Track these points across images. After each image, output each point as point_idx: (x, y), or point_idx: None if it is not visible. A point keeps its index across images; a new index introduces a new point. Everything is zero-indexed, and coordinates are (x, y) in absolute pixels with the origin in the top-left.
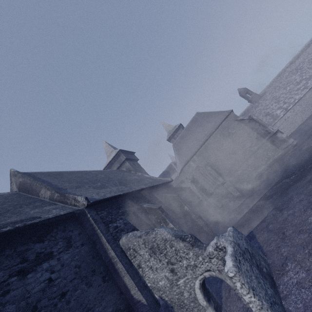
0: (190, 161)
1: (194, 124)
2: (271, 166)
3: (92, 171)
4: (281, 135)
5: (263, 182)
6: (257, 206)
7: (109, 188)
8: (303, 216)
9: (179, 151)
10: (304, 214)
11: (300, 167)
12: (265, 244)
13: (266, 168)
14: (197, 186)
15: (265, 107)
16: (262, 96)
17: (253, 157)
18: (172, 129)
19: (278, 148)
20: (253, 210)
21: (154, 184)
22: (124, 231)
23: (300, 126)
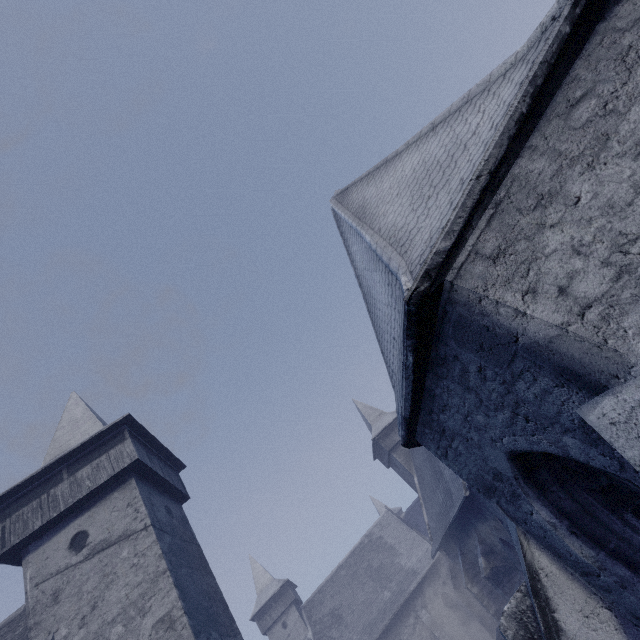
0: None
1: None
2: None
3: None
4: None
5: None
6: None
7: None
8: None
9: None
10: None
11: None
12: None
13: None
14: None
15: None
16: None
17: None
18: None
19: None
20: None
21: None
22: None
23: None
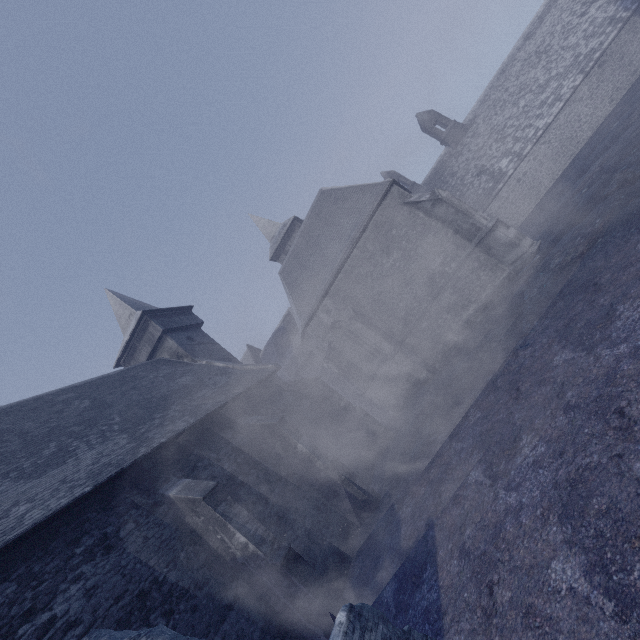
0: (318, 310)
1: (318, 220)
2: (489, 305)
3: (63, 390)
4: (504, 234)
5: (471, 348)
6: (453, 433)
7: (73, 463)
8: (539, 543)
9: (293, 289)
10: (542, 533)
11: (542, 328)
12: (451, 609)
13: (480, 311)
14: (339, 366)
15: (476, 153)
16: (469, 127)
17: (451, 289)
18: (278, 233)
19: (501, 263)
20: (444, 441)
21: (219, 403)
22: (78, 624)
23: (548, 192)
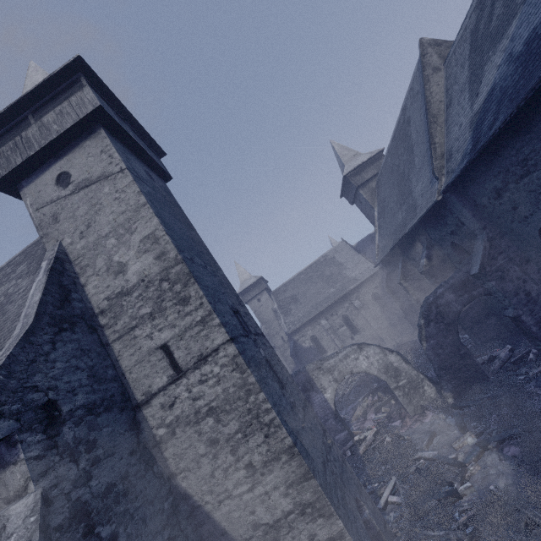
0: None
1: None
2: None
3: None
4: None
5: None
6: None
7: None
8: None
9: None
10: None
11: None
12: None
13: None
14: None
15: None
16: None
17: None
18: None
19: None
20: None
21: None
22: None
23: None
